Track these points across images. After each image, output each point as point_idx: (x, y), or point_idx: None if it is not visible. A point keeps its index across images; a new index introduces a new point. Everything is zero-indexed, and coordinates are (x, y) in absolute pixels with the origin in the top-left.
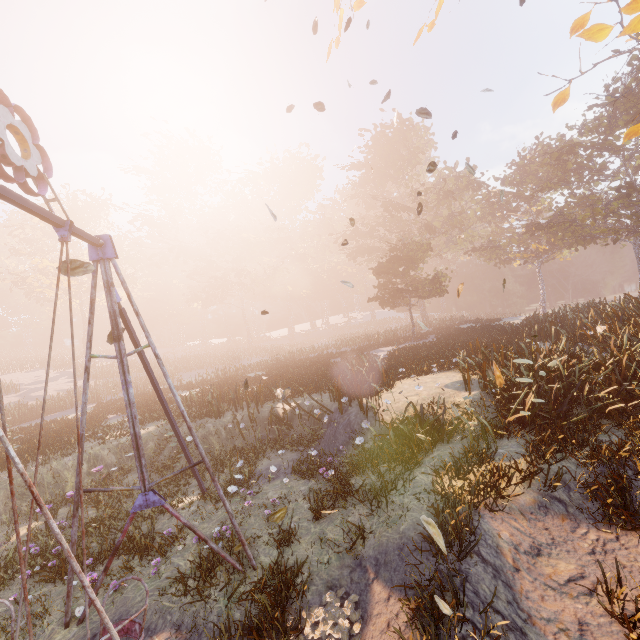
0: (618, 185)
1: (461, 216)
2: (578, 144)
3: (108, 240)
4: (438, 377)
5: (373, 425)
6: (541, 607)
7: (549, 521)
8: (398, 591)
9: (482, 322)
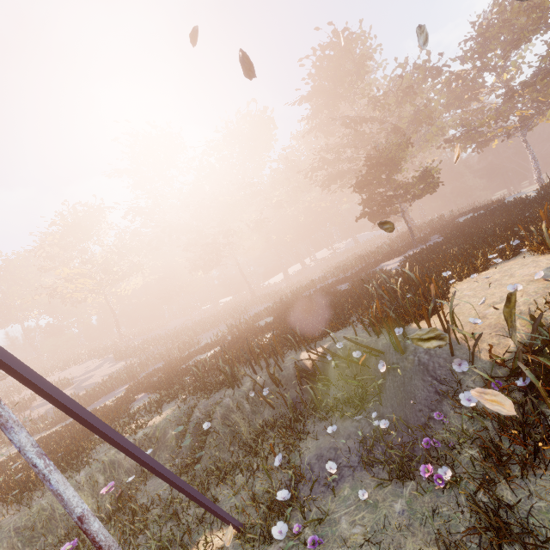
0: None
1: (427, 109)
2: None
3: None
4: (508, 269)
5: (467, 363)
6: None
7: None
8: None
9: (483, 208)
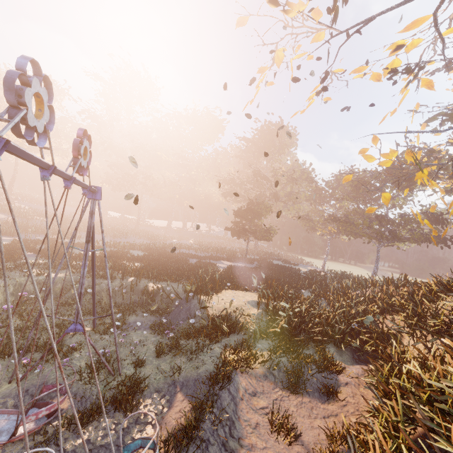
0: (377, 214)
1: (296, 195)
2: (368, 182)
3: (100, 190)
4: (246, 294)
5: (202, 314)
6: (245, 415)
7: (265, 383)
8: (188, 398)
9: (287, 263)
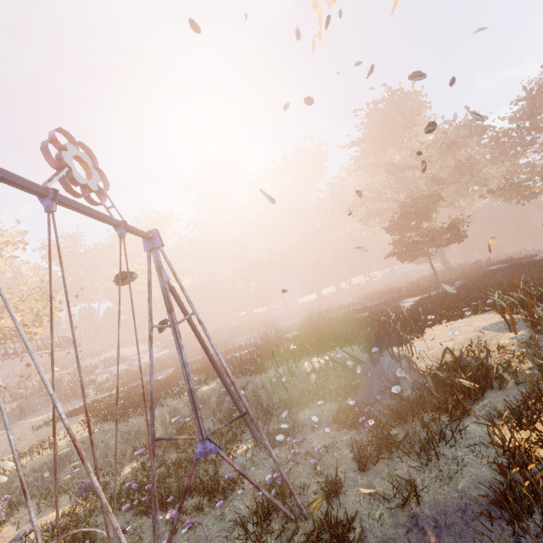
0: None
1: (469, 162)
2: None
3: (155, 233)
4: (473, 320)
5: (408, 373)
6: None
7: None
8: None
9: (513, 261)
